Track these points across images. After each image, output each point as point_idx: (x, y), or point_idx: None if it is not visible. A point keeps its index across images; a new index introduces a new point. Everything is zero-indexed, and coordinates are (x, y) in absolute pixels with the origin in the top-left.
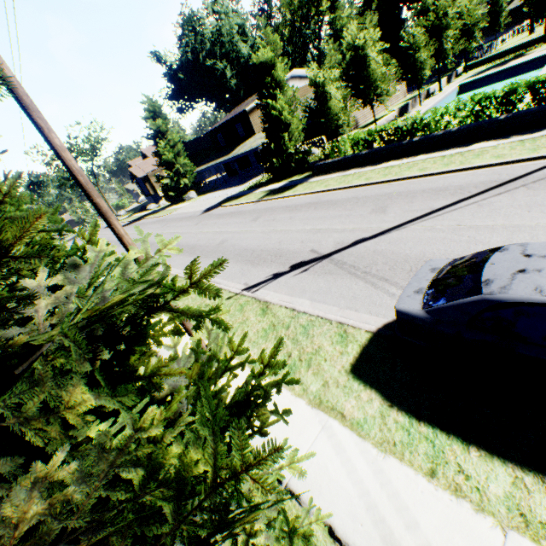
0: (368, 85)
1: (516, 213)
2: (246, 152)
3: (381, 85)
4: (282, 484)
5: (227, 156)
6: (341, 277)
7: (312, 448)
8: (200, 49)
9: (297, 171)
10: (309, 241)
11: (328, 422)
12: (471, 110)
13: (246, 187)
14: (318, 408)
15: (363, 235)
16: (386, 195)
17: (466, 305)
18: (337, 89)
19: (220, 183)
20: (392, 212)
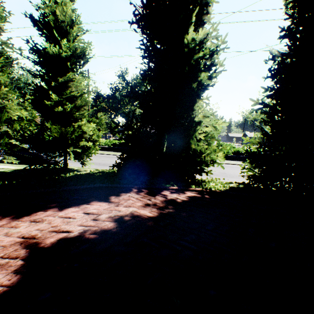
0: None
1: None
2: None
3: None
4: None
5: None
6: None
7: None
8: None
9: None
10: None
11: None
12: None
13: None
14: None
15: None
16: None
17: None
18: None
19: None
20: None
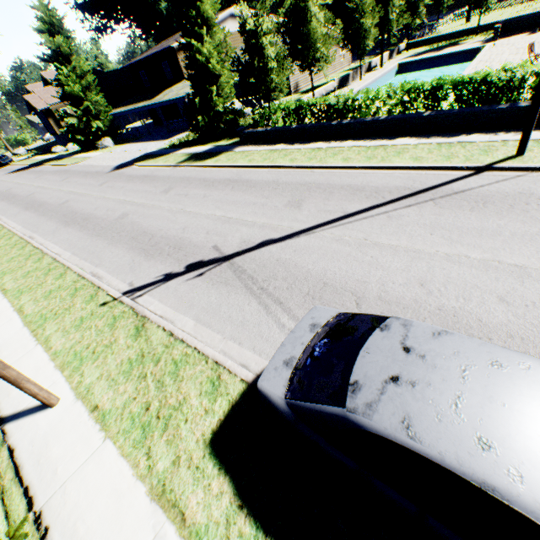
0: (307, 46)
1: (420, 234)
2: (172, 100)
3: (322, 49)
4: None
5: (150, 101)
6: (236, 291)
7: None
8: None
9: (227, 133)
10: (215, 232)
11: (163, 528)
12: (400, 99)
13: (170, 143)
14: (158, 502)
15: (272, 234)
16: (306, 185)
17: (327, 416)
18: (271, 43)
19: (143, 133)
20: (306, 209)
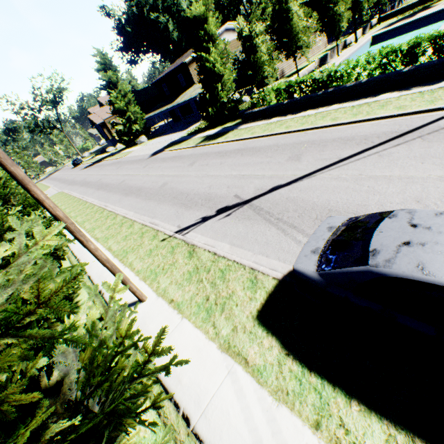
0: (290, 38)
1: (411, 164)
2: (187, 100)
3: (303, 38)
4: (190, 426)
5: (171, 104)
6: (257, 223)
7: (218, 392)
8: (144, 3)
9: (230, 118)
10: (234, 186)
11: (233, 367)
12: (379, 63)
13: (188, 132)
14: (226, 352)
15: (279, 182)
16: (301, 144)
17: (353, 274)
18: (262, 42)
19: (166, 129)
20: (305, 160)
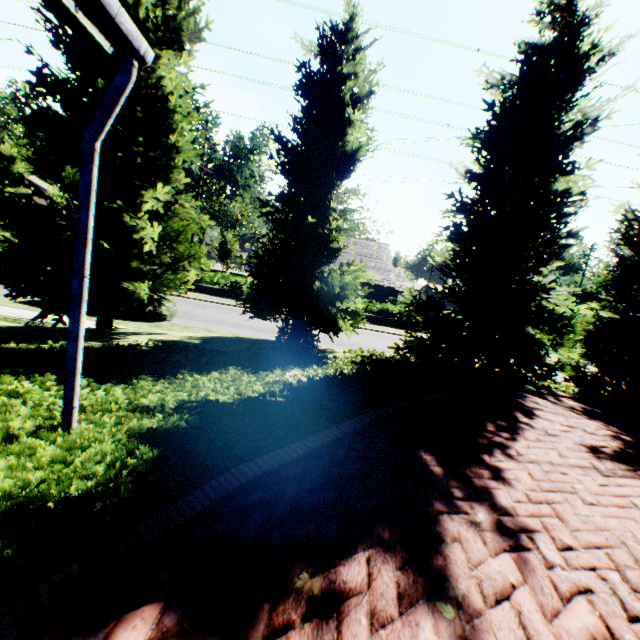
0: None
1: None
2: None
3: None
4: None
5: None
6: None
7: None
8: None
9: None
10: None
11: None
12: None
13: None
14: None
15: None
16: None
17: None
18: None
19: None
20: None
